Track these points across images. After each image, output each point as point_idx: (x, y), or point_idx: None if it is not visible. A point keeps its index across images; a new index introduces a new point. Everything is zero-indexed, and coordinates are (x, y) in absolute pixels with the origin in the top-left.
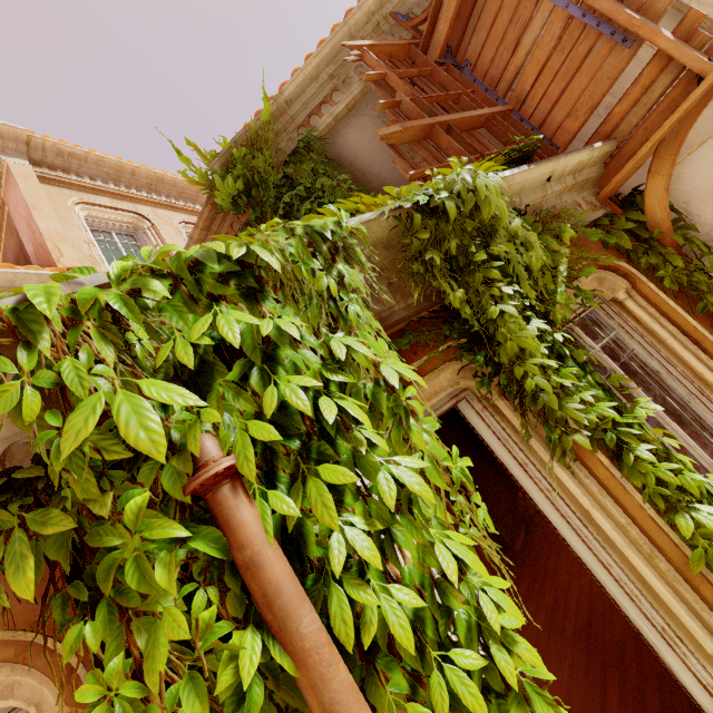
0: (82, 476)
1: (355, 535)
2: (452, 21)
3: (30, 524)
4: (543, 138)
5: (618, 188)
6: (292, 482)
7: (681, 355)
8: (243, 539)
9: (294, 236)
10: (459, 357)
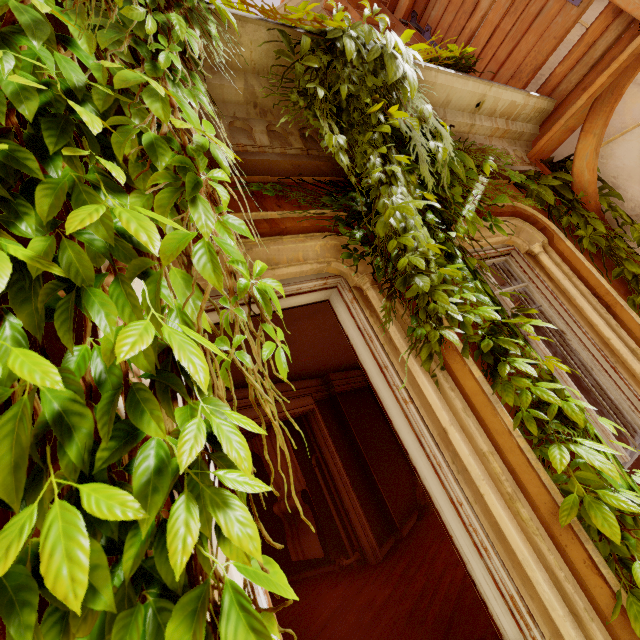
0: None
1: None
2: None
3: None
4: None
5: (550, 153)
6: None
7: (589, 317)
8: None
9: None
10: (332, 225)
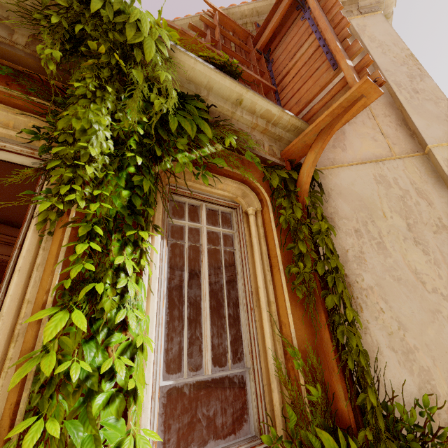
0: None
1: None
2: (272, 30)
3: None
4: None
5: (299, 158)
6: None
7: (256, 268)
8: None
9: None
10: (43, 113)
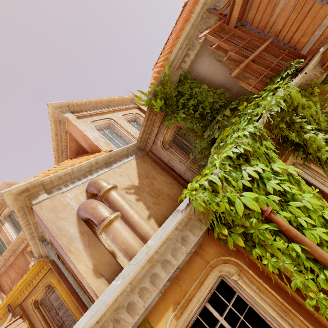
0: (244, 219)
1: (304, 217)
2: (240, 9)
3: (234, 232)
4: (290, 47)
5: None
6: (281, 208)
7: None
8: (283, 224)
9: (248, 138)
10: (293, 154)
